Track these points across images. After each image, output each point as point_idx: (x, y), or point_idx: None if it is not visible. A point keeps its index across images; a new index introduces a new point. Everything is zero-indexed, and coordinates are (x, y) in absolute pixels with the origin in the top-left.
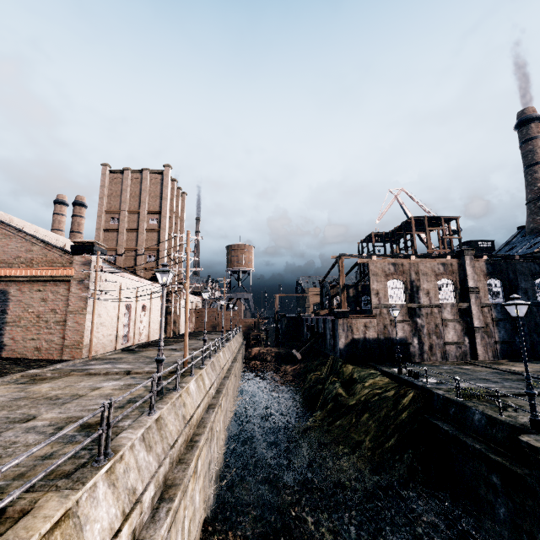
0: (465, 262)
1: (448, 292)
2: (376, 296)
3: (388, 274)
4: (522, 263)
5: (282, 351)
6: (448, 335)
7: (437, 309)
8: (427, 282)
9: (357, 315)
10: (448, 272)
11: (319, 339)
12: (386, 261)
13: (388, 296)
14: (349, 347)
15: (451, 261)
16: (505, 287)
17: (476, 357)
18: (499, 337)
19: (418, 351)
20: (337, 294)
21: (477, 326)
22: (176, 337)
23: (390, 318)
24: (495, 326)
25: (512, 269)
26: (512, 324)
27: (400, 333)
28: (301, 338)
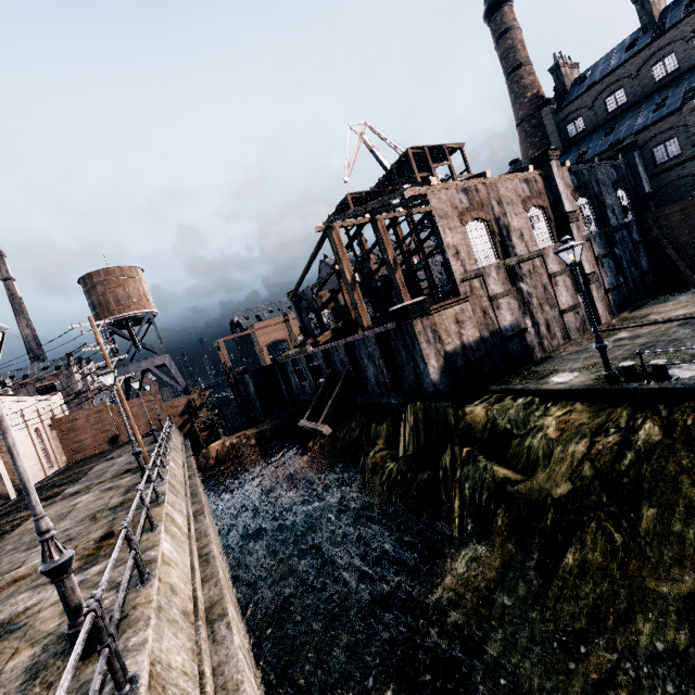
0: (553, 173)
1: (542, 229)
2: (457, 258)
3: (462, 212)
4: (601, 168)
5: (265, 430)
6: (562, 298)
7: (539, 260)
8: (516, 216)
9: (441, 305)
10: (535, 195)
11: (348, 384)
12: (453, 187)
13: (473, 254)
14: (445, 372)
15: (535, 175)
16: (595, 207)
17: (596, 320)
18: (607, 282)
19: (535, 339)
20: (322, 307)
21: (589, 273)
22: (8, 508)
23: (487, 294)
24: (601, 268)
25: (595, 179)
26: (613, 260)
27: (508, 317)
28: (290, 397)
